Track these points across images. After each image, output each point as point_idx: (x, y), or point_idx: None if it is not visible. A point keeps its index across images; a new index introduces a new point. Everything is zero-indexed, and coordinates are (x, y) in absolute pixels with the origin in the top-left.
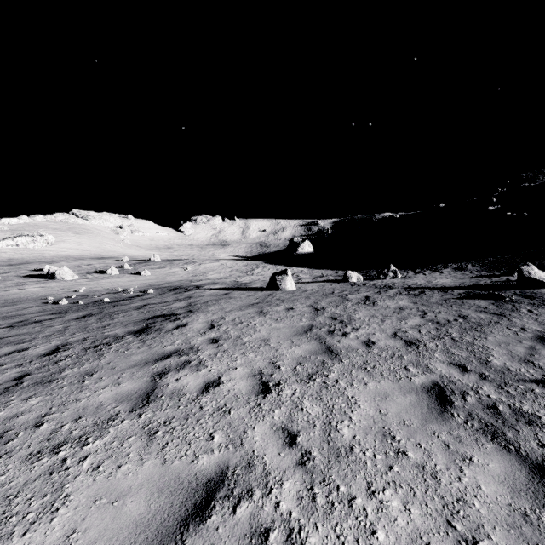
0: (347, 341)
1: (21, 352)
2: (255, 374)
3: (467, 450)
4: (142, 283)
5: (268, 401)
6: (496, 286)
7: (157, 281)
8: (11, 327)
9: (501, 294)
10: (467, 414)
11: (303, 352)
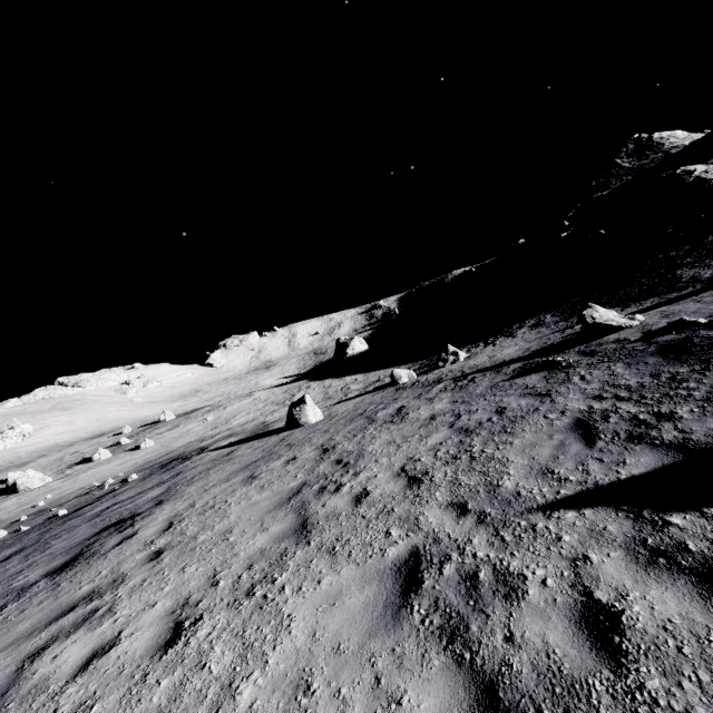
0: (334, 500)
1: None
2: (176, 608)
3: (403, 681)
4: (134, 464)
5: (163, 663)
6: (563, 344)
7: (157, 453)
8: None
9: (555, 359)
10: (432, 602)
11: (266, 542)
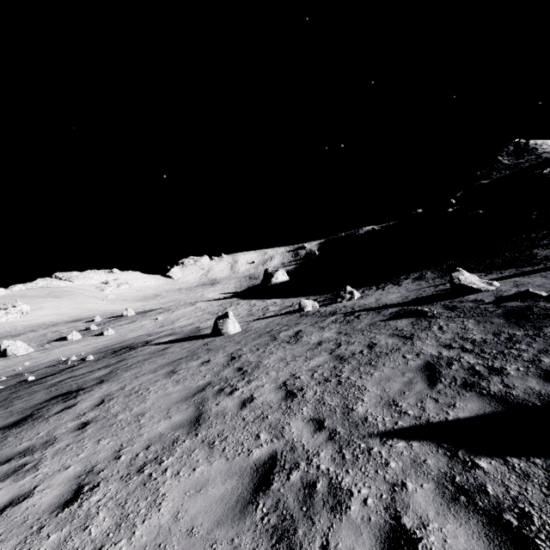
0: (227, 401)
1: None
2: (83, 473)
3: None
4: (95, 347)
5: (58, 520)
6: (433, 297)
7: (114, 341)
8: None
9: (423, 309)
10: (274, 502)
11: (166, 428)
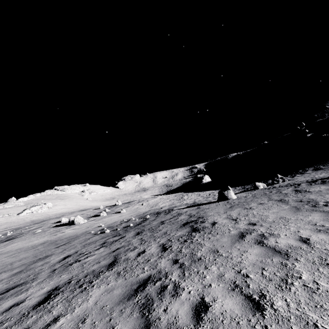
0: None
1: (145, 253)
2: (317, 230)
3: None
4: (131, 215)
5: None
6: None
7: (137, 213)
8: (105, 246)
9: None
10: None
11: (321, 217)
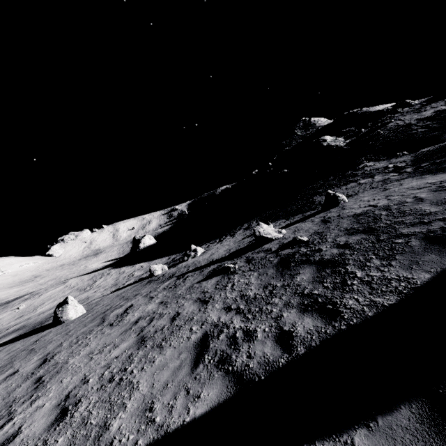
0: None
1: None
2: None
3: None
4: None
5: None
6: (245, 249)
7: None
8: None
9: (228, 266)
10: None
11: None
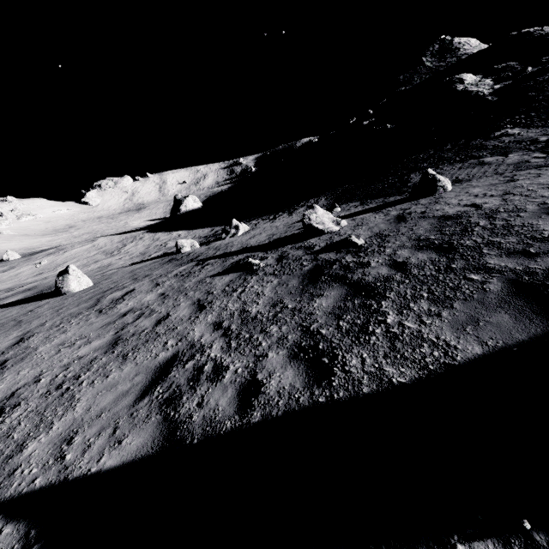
0: None
1: None
2: None
3: None
4: None
5: None
6: (288, 238)
7: None
8: None
9: (251, 262)
10: None
11: None
